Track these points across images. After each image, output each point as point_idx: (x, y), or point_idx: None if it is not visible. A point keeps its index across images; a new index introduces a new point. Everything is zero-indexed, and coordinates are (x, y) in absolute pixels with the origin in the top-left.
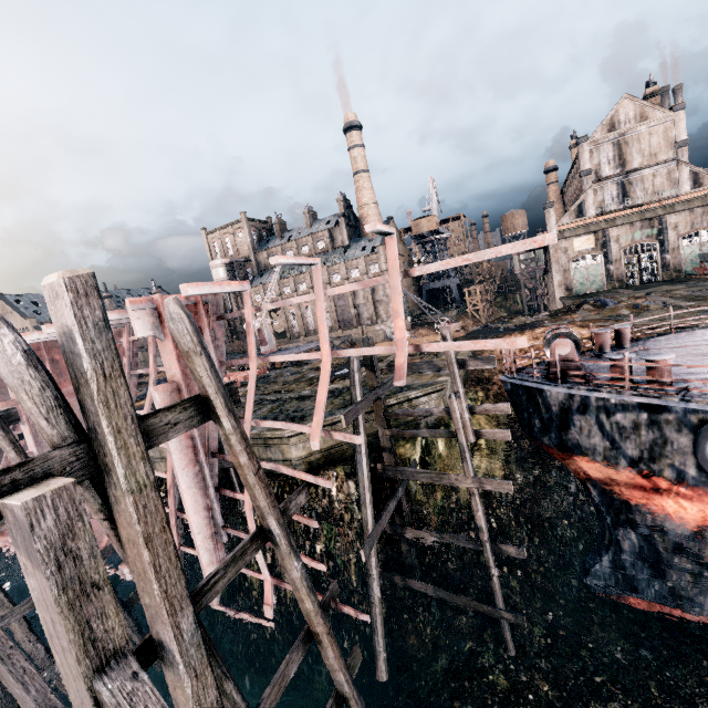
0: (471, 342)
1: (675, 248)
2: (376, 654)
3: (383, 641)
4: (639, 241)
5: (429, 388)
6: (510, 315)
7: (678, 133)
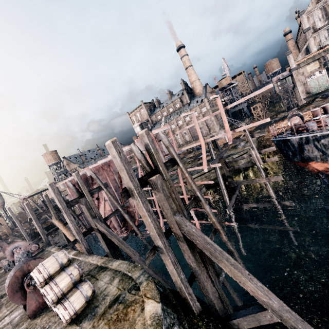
0: (252, 124)
1: None
2: (239, 246)
3: (241, 241)
4: None
5: (241, 153)
6: (276, 114)
7: None
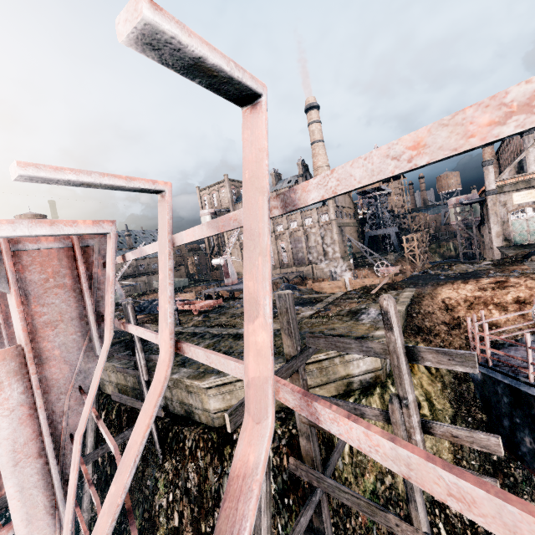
0: None
1: None
2: None
3: None
4: None
5: None
6: (449, 263)
7: None
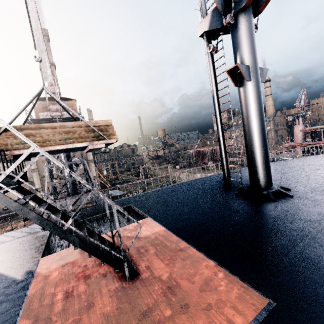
0: None
1: None
2: None
3: None
4: None
5: None
6: None
7: None
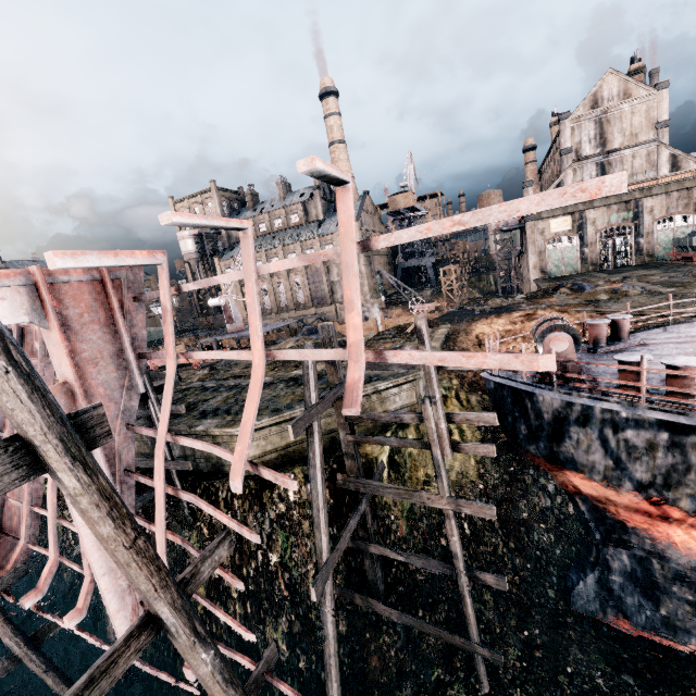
0: (462, 354)
1: (649, 232)
2: None
3: (338, 687)
4: (615, 224)
5: (401, 379)
6: (486, 297)
7: (660, 113)
